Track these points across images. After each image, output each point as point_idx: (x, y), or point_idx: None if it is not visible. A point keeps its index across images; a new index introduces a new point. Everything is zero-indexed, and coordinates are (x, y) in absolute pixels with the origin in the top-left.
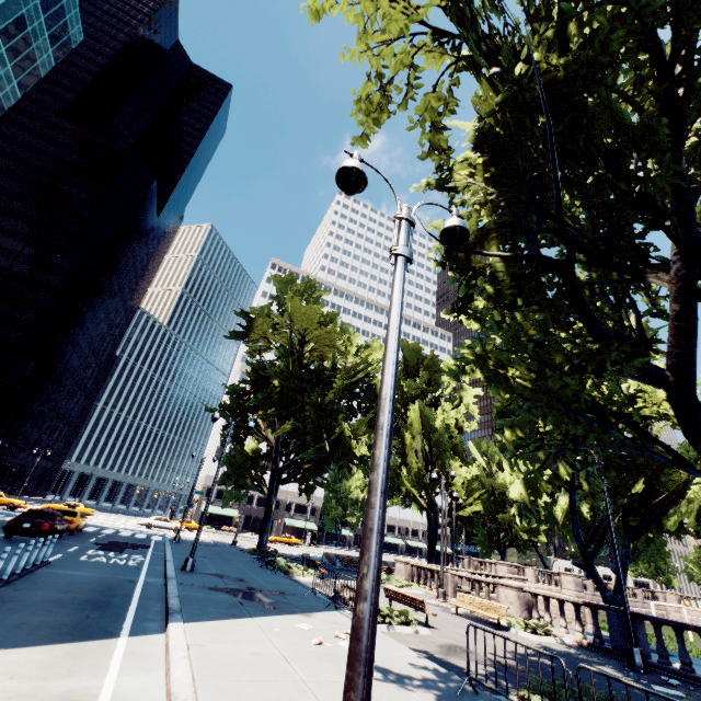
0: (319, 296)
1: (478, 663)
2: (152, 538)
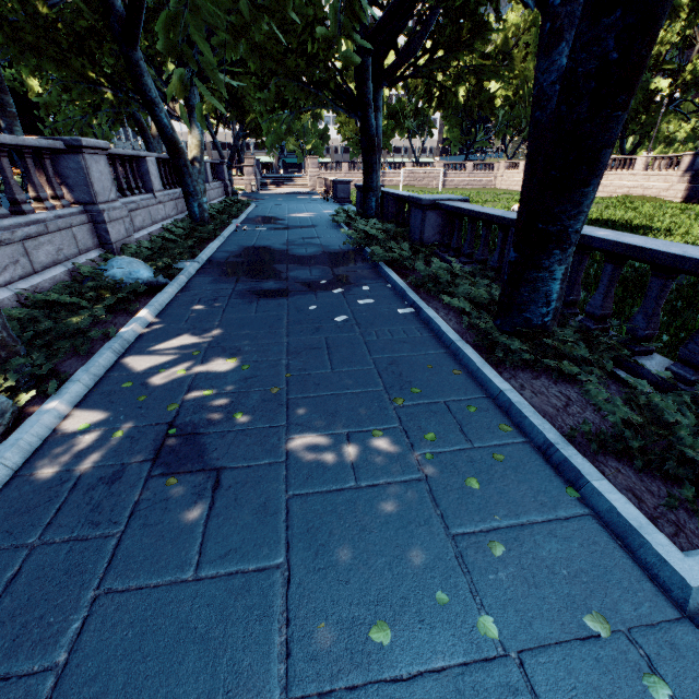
0: None
1: None
2: None
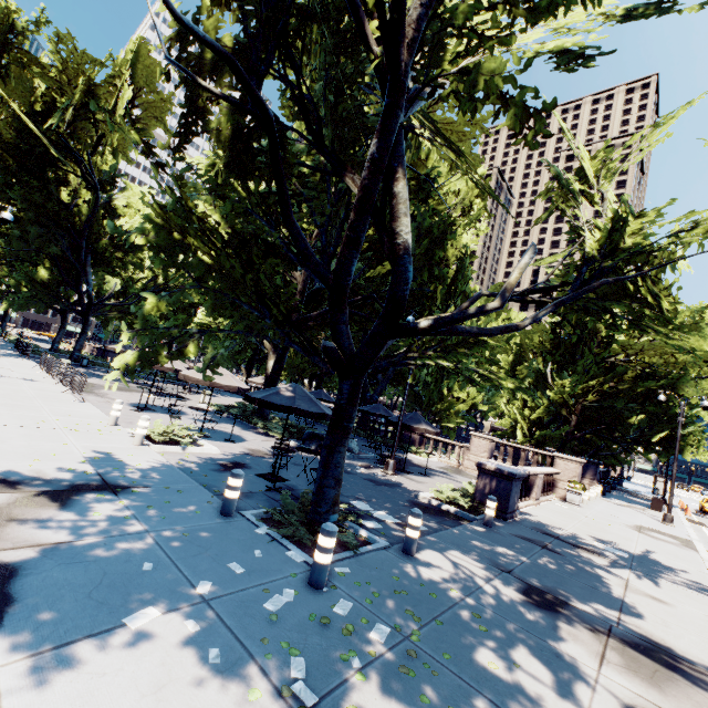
0: None
1: None
2: None
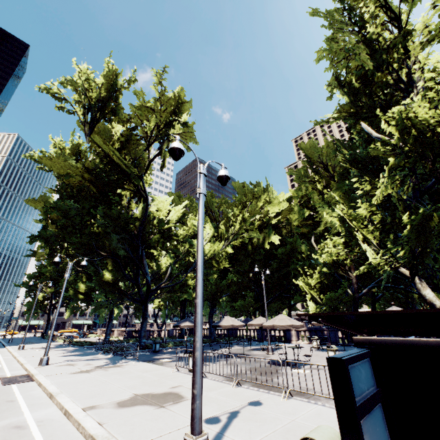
0: None
1: None
2: None
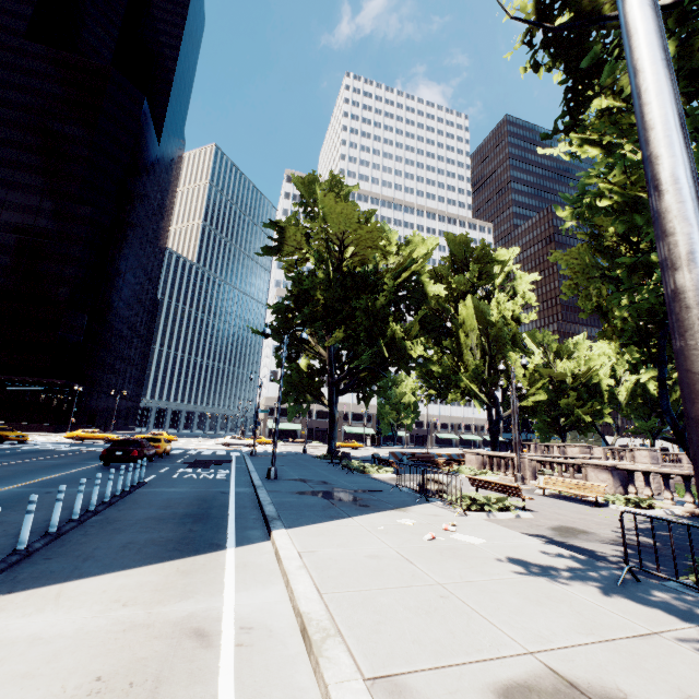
0: (348, 193)
1: (603, 544)
2: (232, 454)
